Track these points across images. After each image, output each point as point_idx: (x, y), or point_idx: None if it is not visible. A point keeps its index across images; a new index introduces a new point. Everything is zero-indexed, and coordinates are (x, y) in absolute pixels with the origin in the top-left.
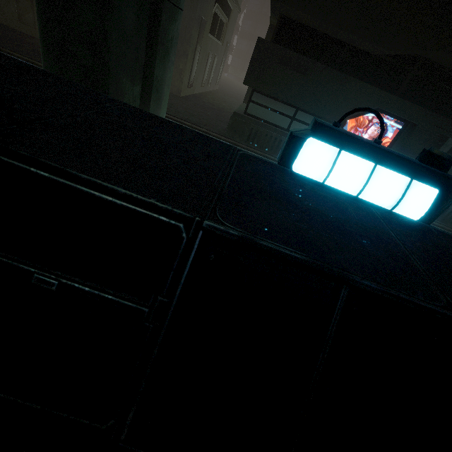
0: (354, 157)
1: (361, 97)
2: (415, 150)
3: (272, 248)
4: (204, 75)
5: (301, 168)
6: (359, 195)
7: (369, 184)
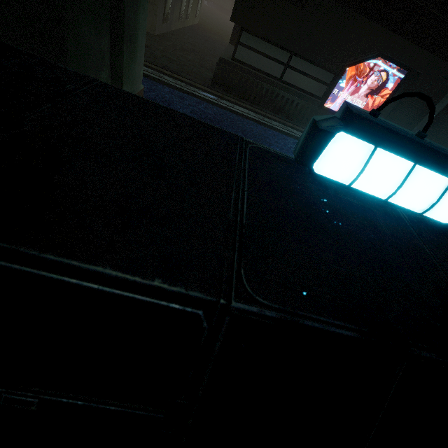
0: (391, 155)
1: (365, 39)
2: (414, 103)
3: (319, 328)
4: (181, 5)
5: (326, 169)
6: (388, 199)
7: (403, 187)
